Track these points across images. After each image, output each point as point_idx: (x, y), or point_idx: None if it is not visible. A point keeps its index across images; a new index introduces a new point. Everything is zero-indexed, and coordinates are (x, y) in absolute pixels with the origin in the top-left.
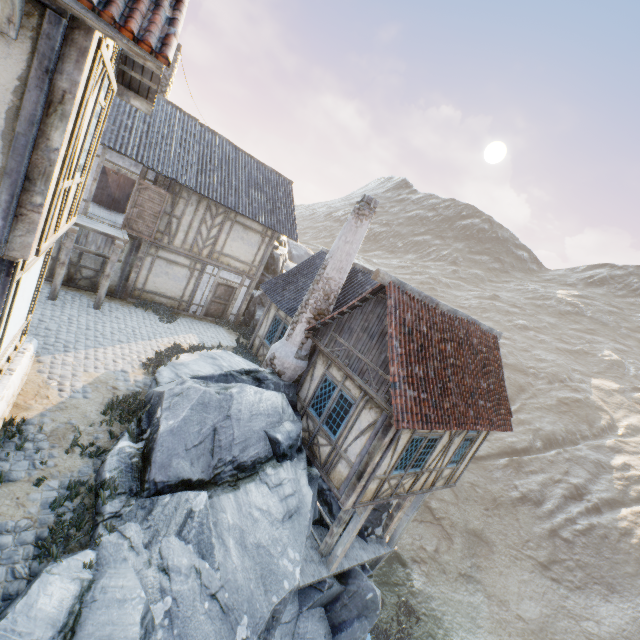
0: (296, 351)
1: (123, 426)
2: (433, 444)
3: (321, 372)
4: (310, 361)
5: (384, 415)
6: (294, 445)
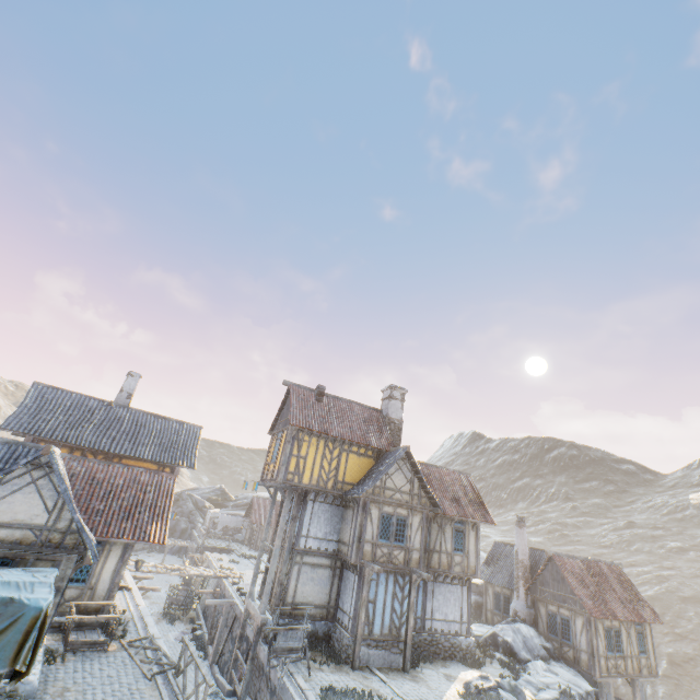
0: (525, 604)
1: (487, 652)
2: (618, 634)
3: (544, 611)
4: (535, 607)
5: (585, 616)
6: (554, 653)
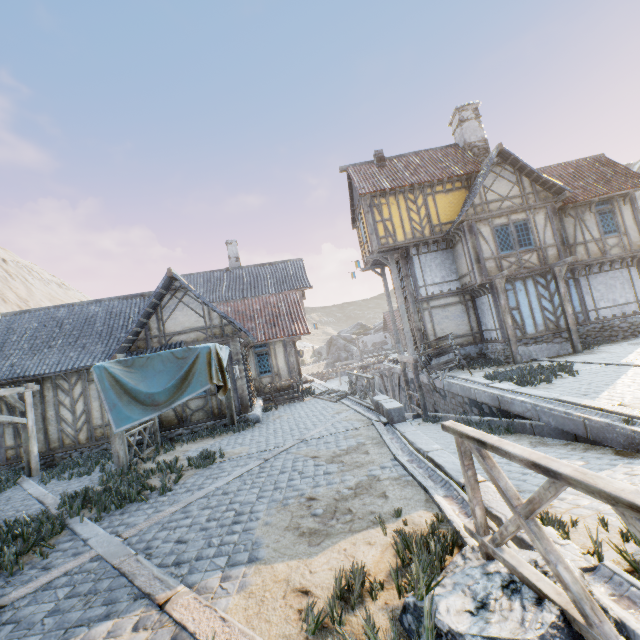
0: None
1: None
2: None
3: None
4: None
5: None
6: None
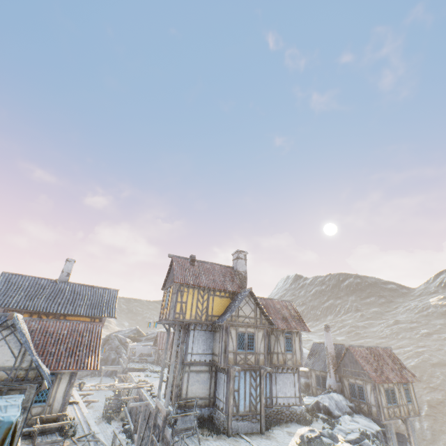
0: (335, 380)
1: (314, 414)
2: (393, 392)
3: (347, 383)
4: (341, 381)
5: (371, 383)
6: (356, 409)
